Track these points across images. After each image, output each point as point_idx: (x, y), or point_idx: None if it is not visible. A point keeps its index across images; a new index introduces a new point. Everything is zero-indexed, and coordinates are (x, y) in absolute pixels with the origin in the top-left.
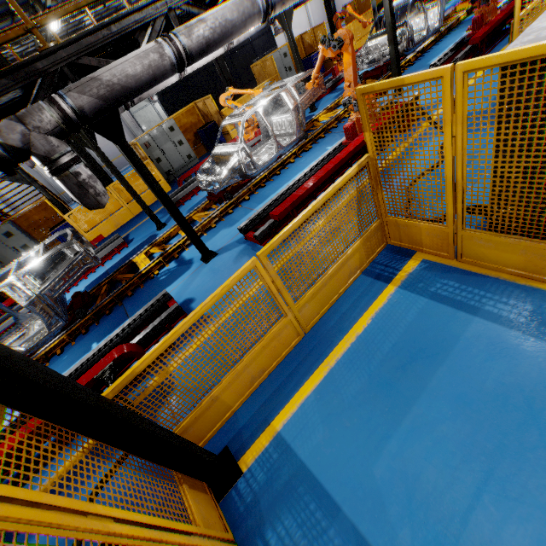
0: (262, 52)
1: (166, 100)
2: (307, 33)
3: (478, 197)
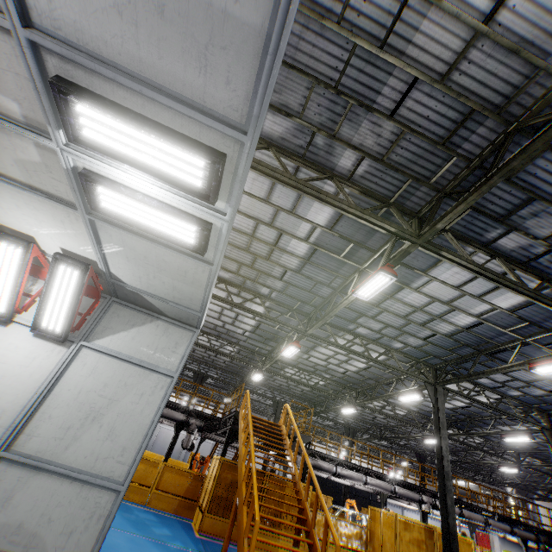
0: None
1: None
2: None
3: (384, 547)
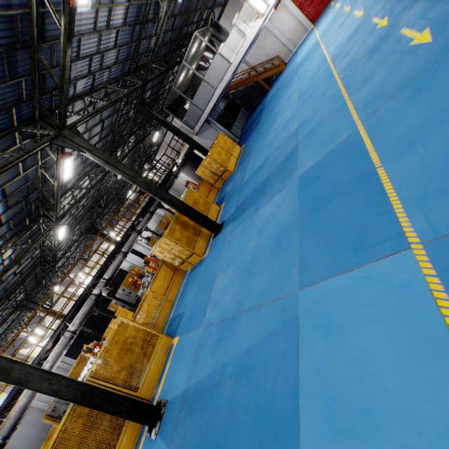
0: (121, 281)
1: (72, 352)
2: (131, 271)
3: None
